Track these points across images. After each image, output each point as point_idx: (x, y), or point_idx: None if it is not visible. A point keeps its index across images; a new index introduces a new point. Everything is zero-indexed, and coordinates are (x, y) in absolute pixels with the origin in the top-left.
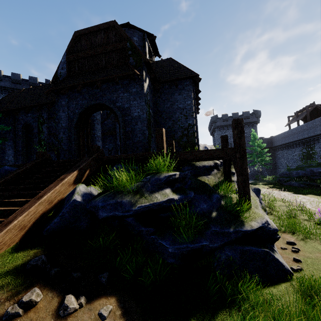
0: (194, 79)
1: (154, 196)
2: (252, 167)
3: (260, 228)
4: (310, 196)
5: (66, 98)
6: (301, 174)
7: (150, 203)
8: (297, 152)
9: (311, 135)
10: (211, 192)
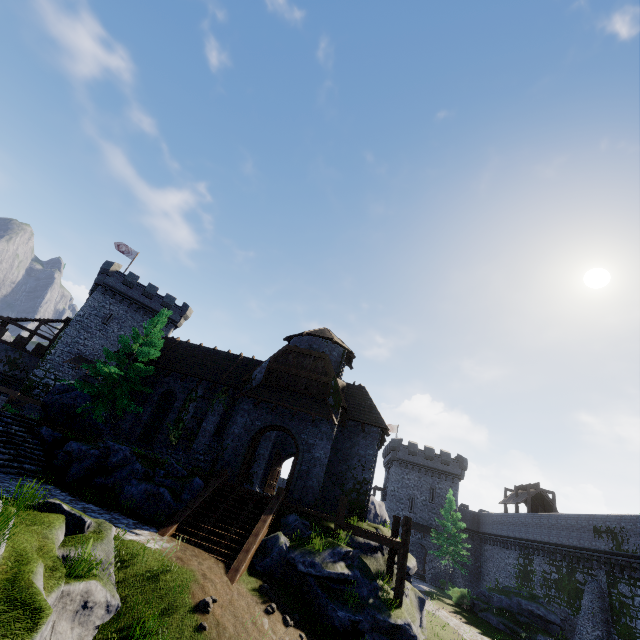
0: (383, 430)
1: (335, 566)
2: (438, 559)
3: (403, 628)
4: None
5: (251, 404)
6: (505, 605)
7: (333, 571)
8: (511, 559)
9: (529, 537)
10: (373, 579)
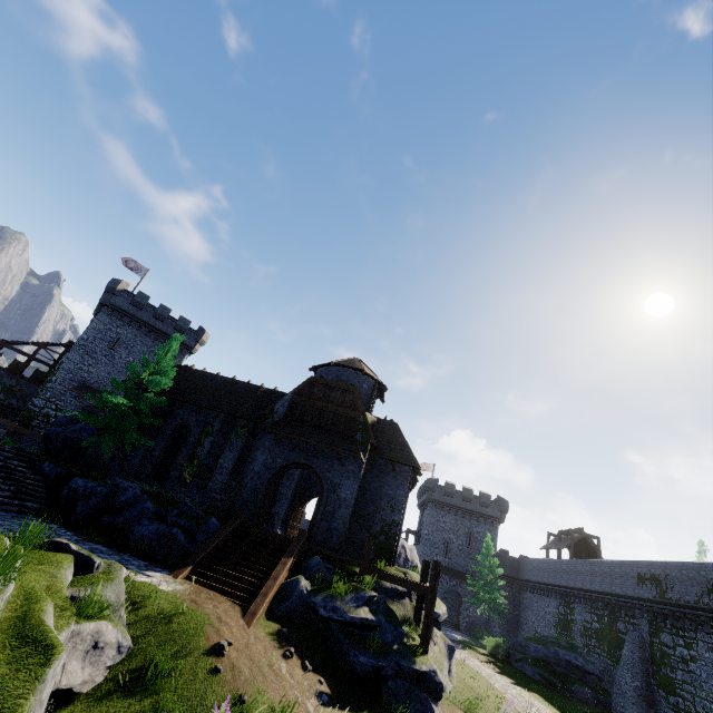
0: (415, 470)
1: (359, 611)
2: (474, 607)
3: (428, 675)
4: (531, 696)
5: (273, 440)
6: (542, 655)
7: (356, 616)
8: (551, 608)
9: (571, 585)
10: (398, 625)
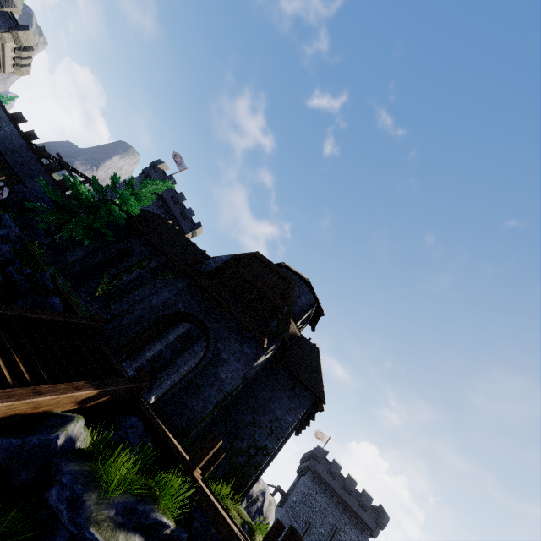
0: (318, 402)
1: (117, 535)
2: None
3: None
4: None
5: (187, 285)
6: None
7: None
8: None
9: None
10: None
